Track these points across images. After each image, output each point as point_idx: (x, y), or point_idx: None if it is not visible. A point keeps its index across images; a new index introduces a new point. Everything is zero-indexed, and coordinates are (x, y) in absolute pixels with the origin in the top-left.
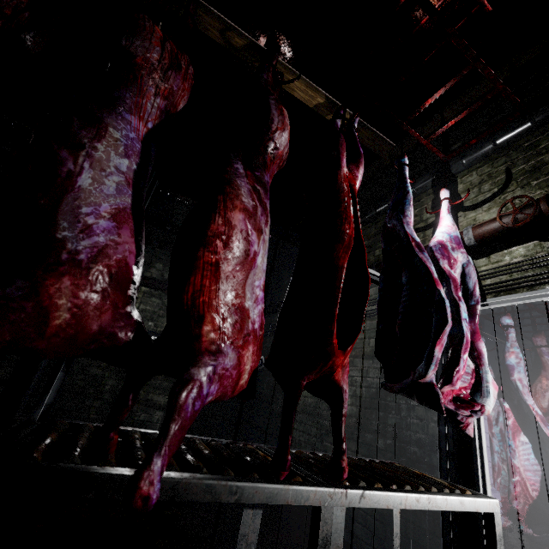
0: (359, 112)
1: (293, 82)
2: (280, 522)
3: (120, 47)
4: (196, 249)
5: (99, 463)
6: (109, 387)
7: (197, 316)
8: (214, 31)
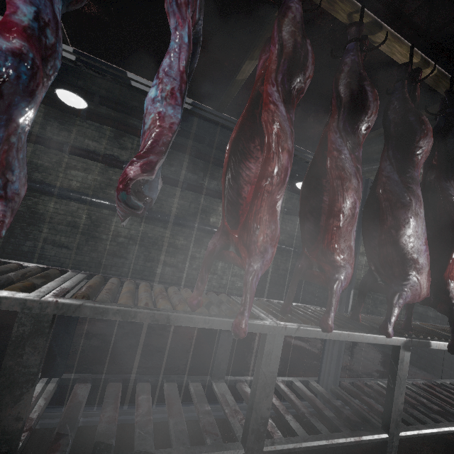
0: (446, 66)
1: (397, 48)
2: (359, 348)
3: (418, 146)
4: (451, 252)
5: (419, 336)
6: (220, 267)
7: (449, 282)
8: (342, 14)
